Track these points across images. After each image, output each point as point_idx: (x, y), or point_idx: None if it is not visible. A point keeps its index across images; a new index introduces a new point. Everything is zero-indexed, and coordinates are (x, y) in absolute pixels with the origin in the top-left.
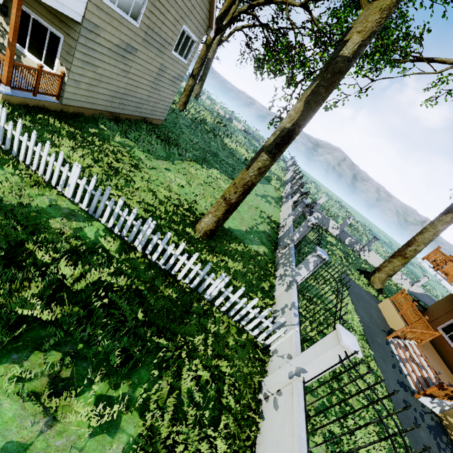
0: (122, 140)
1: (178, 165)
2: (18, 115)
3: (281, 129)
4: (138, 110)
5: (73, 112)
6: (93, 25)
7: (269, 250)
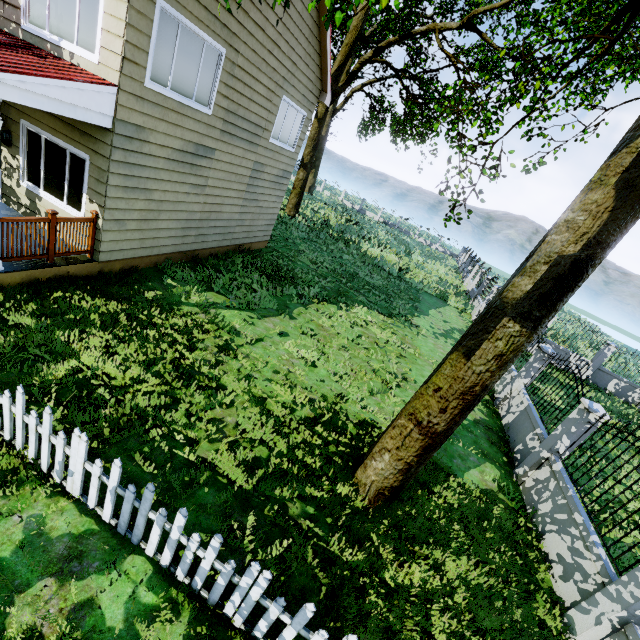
0: (201, 300)
1: (299, 319)
2: (11, 307)
3: (550, 261)
4: (227, 236)
5: (121, 268)
6: (134, 128)
7: (501, 471)
